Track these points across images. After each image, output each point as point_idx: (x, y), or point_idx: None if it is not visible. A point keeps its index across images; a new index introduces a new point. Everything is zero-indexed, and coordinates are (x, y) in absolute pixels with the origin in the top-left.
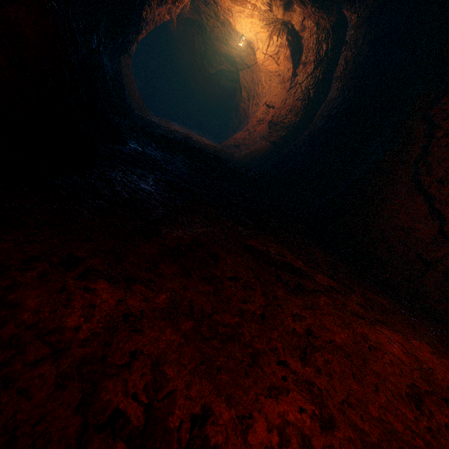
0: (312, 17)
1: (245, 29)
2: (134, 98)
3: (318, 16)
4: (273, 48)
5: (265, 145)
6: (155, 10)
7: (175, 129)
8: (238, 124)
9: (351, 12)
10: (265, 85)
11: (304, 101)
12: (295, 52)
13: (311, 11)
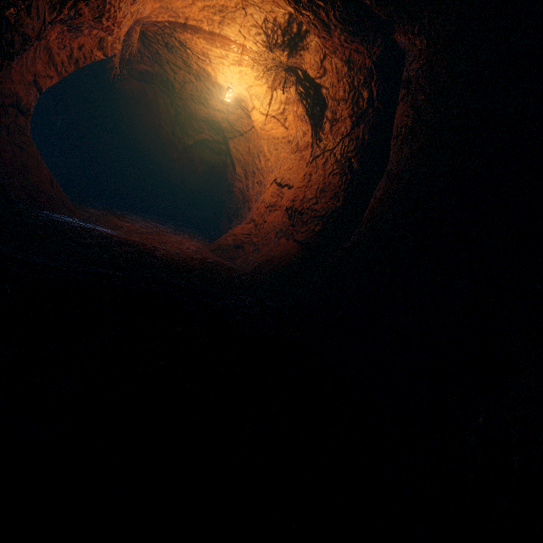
0: (339, 51)
1: (231, 81)
2: (36, 184)
3: (349, 49)
4: (277, 105)
5: (289, 247)
6: (45, 14)
7: (131, 229)
8: (235, 210)
9: (413, 34)
10: (270, 157)
11: (345, 175)
12: (313, 107)
13: (338, 41)
